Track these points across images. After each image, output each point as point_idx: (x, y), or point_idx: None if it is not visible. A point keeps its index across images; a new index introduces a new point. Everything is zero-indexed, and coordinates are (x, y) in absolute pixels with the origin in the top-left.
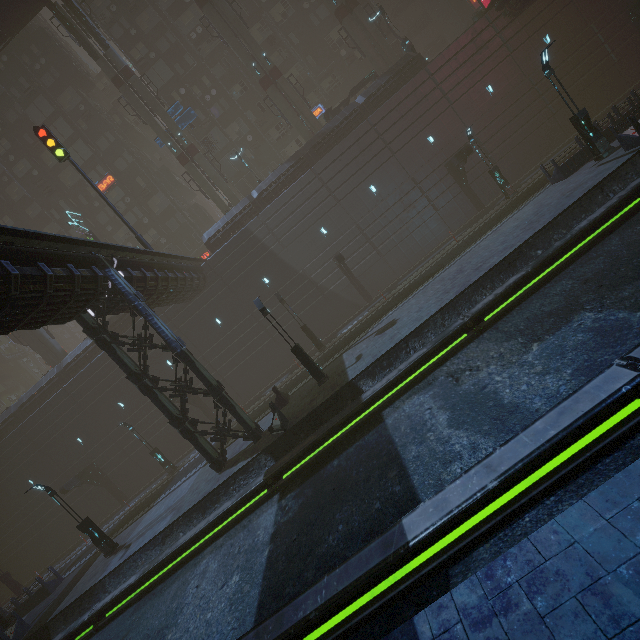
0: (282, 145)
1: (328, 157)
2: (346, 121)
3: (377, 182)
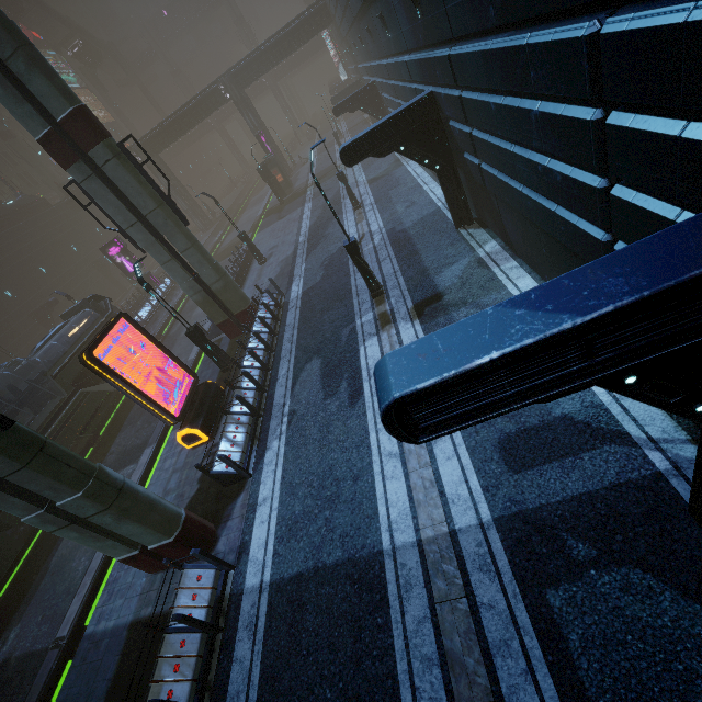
0: None
1: None
2: None
3: None
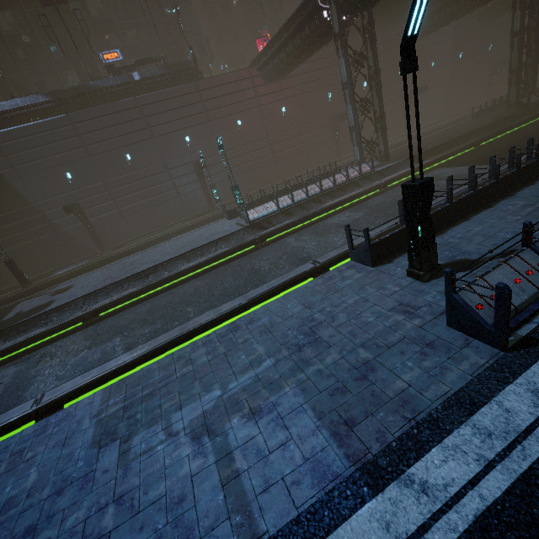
0: (66, 66)
1: (89, 112)
2: (117, 88)
3: (134, 154)
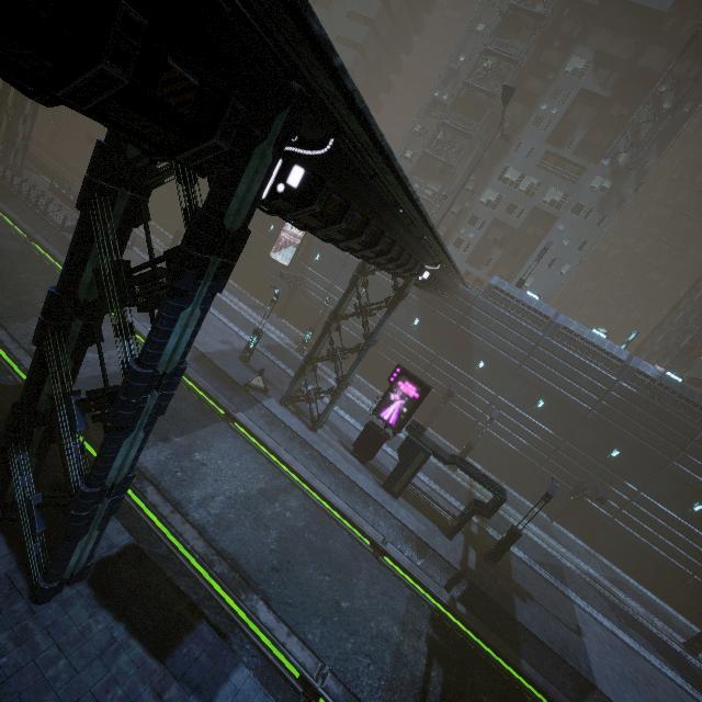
0: None
1: None
2: None
3: None
